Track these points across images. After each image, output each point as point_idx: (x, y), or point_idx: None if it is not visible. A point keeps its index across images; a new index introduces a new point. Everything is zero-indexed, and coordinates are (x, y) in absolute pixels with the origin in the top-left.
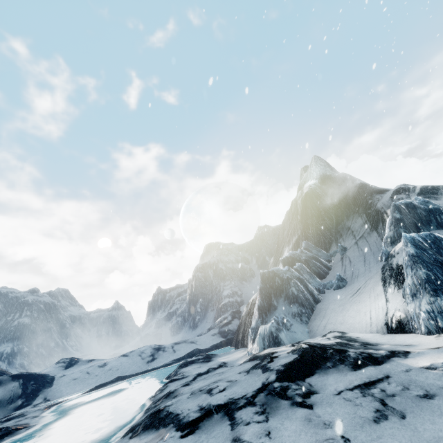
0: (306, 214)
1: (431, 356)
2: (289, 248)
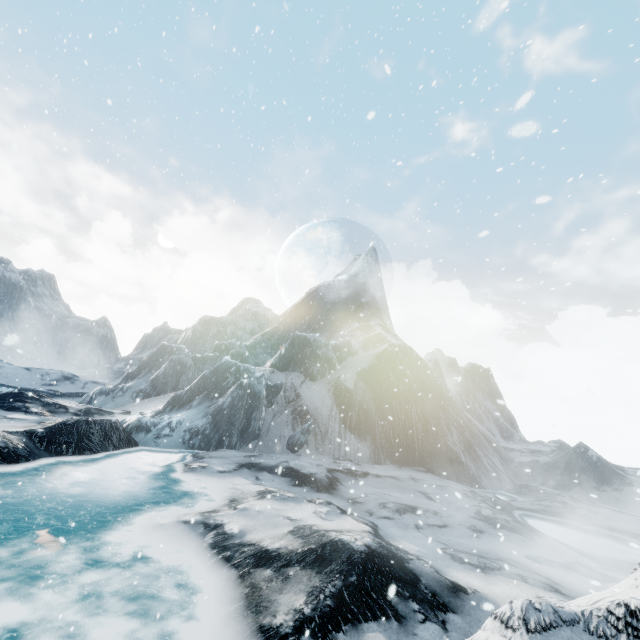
0: (296, 309)
1: (31, 417)
2: (254, 337)
